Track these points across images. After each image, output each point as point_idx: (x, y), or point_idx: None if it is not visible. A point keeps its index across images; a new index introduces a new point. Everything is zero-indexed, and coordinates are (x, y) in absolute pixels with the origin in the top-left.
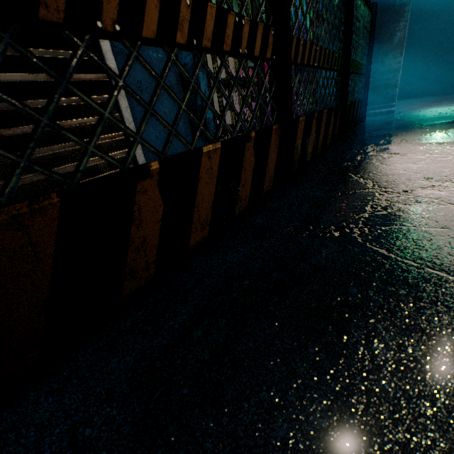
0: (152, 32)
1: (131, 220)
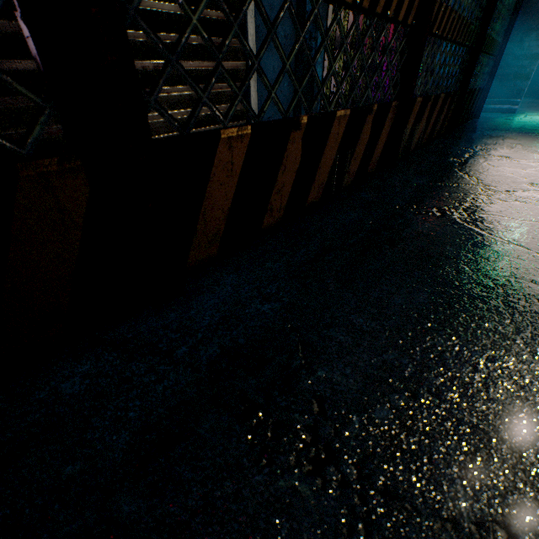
0: None
1: (280, 164)
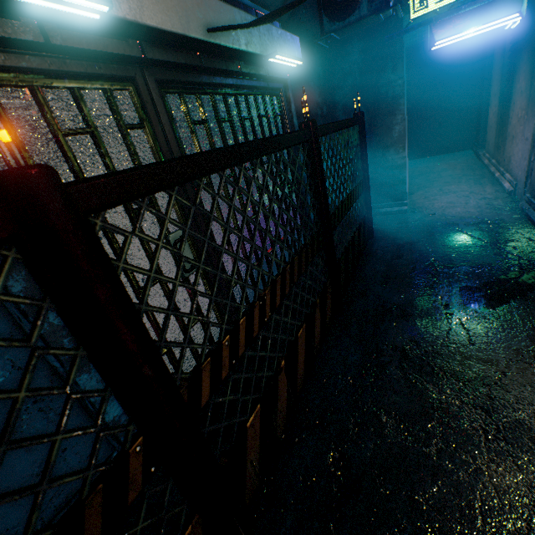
0: None
1: None
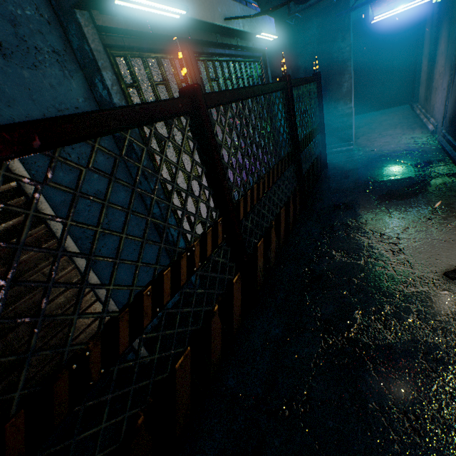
0: (126, 344)
1: None
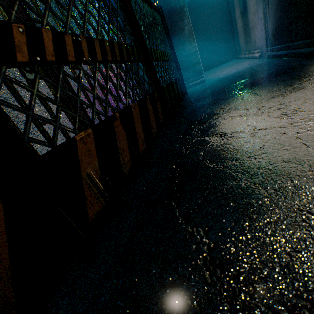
0: None
1: None
